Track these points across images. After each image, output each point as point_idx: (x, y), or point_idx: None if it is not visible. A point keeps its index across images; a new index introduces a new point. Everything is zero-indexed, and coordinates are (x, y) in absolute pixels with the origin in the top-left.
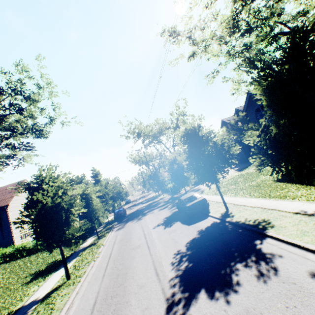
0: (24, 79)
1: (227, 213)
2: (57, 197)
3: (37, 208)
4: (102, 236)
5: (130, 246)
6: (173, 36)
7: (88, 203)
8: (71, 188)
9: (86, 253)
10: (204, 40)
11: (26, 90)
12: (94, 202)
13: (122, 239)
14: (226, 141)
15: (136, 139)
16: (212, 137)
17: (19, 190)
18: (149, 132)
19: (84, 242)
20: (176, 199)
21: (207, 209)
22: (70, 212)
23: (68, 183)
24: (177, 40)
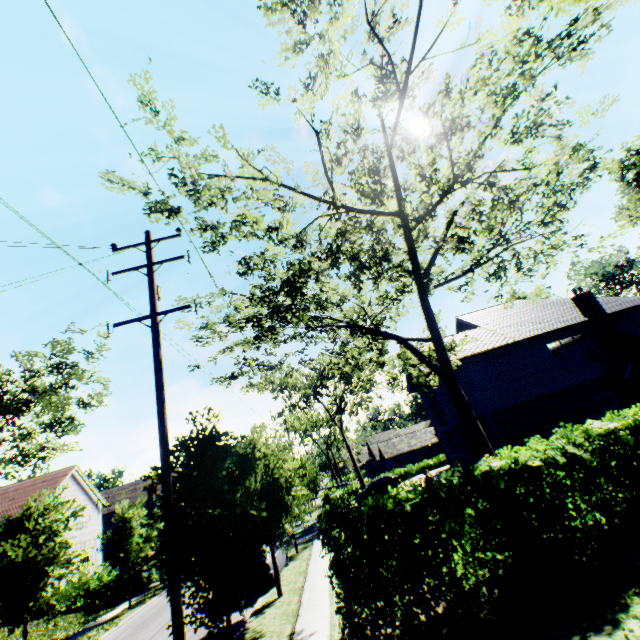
0: (63, 355)
1: (269, 603)
2: (39, 544)
3: (1, 564)
4: (139, 603)
5: (133, 638)
6: (212, 332)
7: (124, 536)
8: (68, 527)
9: (87, 636)
10: (239, 343)
11: (67, 365)
12: (137, 533)
13: (147, 619)
14: (286, 472)
15: (278, 391)
16: (274, 460)
17: (60, 486)
18: (297, 382)
19: (112, 610)
20: (303, 536)
21: (274, 585)
22: (46, 571)
23: (67, 519)
24: (209, 342)
